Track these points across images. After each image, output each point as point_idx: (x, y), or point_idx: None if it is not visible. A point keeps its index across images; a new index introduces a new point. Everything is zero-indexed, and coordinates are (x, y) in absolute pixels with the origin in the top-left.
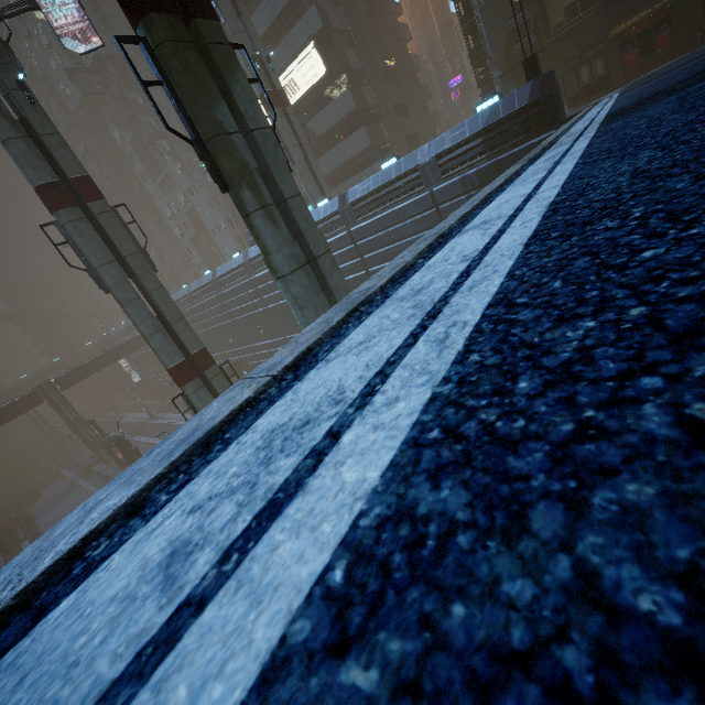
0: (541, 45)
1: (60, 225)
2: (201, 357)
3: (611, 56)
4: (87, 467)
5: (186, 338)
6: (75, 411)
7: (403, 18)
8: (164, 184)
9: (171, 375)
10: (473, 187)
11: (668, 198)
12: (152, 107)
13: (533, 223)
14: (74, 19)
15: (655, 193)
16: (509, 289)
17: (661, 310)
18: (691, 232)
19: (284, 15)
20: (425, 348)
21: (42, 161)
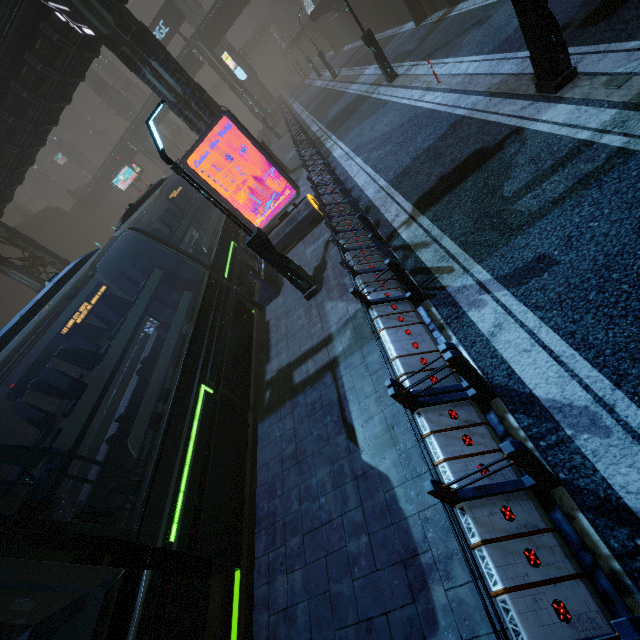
0: None
1: None
2: None
3: None
4: None
5: None
6: None
7: None
8: None
9: None
10: None
11: None
12: None
13: None
14: None
15: None
16: None
17: None
18: None
19: None
20: None
21: None
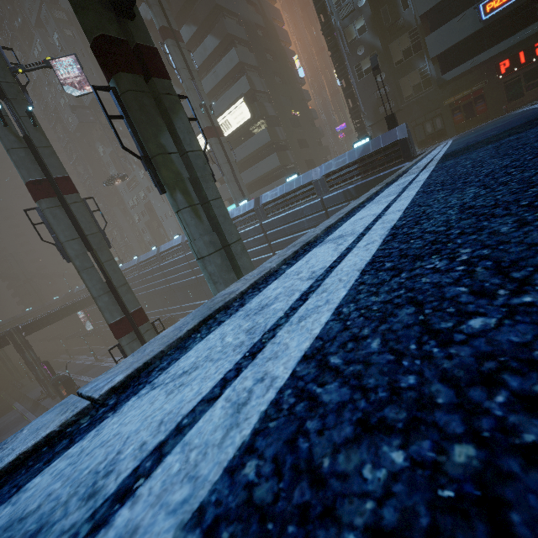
0: (398, 108)
1: (40, 210)
2: (137, 315)
3: (446, 117)
4: (36, 401)
5: (127, 299)
6: (34, 353)
7: (306, 87)
8: (130, 184)
9: (111, 328)
10: (351, 198)
11: (493, 242)
12: (128, 132)
13: (374, 246)
14: (81, 75)
15: (481, 233)
16: (330, 334)
17: (500, 469)
18: (524, 300)
19: (224, 81)
20: (219, 415)
21: (35, 164)
